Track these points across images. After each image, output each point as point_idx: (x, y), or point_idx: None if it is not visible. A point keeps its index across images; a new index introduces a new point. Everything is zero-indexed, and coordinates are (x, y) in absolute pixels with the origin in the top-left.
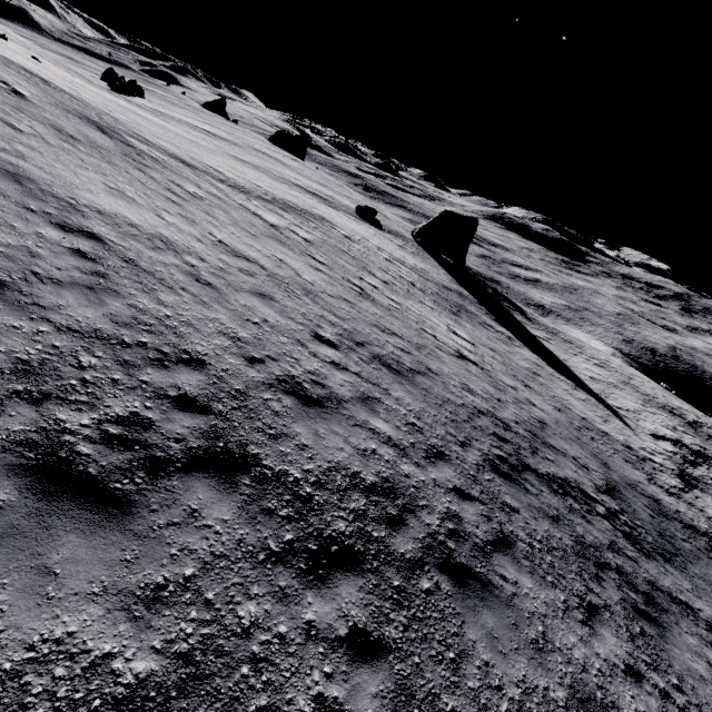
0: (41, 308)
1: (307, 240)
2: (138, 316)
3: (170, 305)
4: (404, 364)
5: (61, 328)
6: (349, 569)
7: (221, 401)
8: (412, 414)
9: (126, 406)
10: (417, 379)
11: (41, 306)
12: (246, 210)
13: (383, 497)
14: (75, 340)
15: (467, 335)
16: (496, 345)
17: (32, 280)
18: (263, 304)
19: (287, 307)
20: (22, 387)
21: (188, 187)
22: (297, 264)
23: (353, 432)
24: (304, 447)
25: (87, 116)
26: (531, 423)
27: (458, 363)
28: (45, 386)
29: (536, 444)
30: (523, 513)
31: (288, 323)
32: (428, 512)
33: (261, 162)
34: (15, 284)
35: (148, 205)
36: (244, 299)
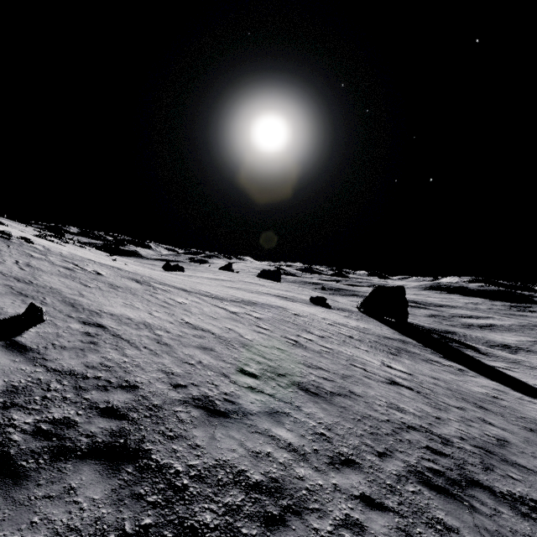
0: (45, 360)
1: (258, 318)
2: (104, 362)
3: (131, 356)
4: (324, 388)
5: (50, 370)
6: None
7: (138, 411)
8: (322, 426)
9: (63, 413)
10: (336, 399)
11: (46, 359)
12: (215, 306)
13: (265, 496)
14: (54, 376)
15: (405, 368)
16: (441, 375)
17: (49, 347)
18: (202, 353)
19: (222, 354)
20: (3, 400)
21: (179, 299)
22: (243, 330)
23: (251, 437)
24: (196, 447)
25: (133, 278)
26: (483, 439)
27: (388, 387)
28: (17, 399)
29: (491, 460)
30: (465, 534)
31: (219, 363)
32: (319, 516)
33: (245, 286)
34: (38, 349)
35: (146, 309)
36: (188, 351)
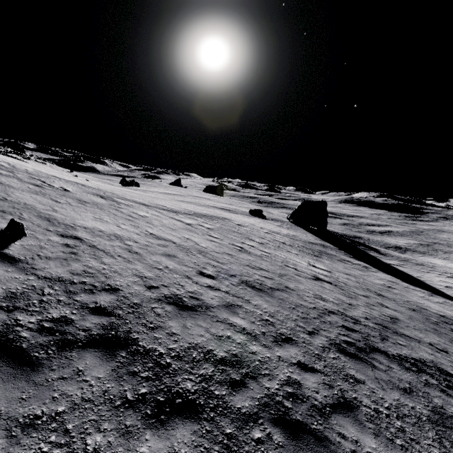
0: (34, 269)
1: (209, 228)
2: (87, 270)
3: (108, 263)
4: (266, 285)
5: (41, 277)
6: (188, 416)
7: (122, 309)
8: (266, 314)
9: (60, 313)
10: (275, 293)
11: (35, 268)
12: (173, 219)
13: (229, 367)
14: (45, 282)
15: (325, 267)
16: (352, 271)
17: (36, 258)
18: (168, 259)
19: (184, 260)
20: (6, 304)
21: (141, 213)
22: (198, 239)
23: (214, 325)
24: (172, 334)
25: (97, 194)
26: (381, 318)
27: (314, 282)
28: (18, 304)
29: (387, 333)
30: (369, 384)
31: (182, 267)
32: (269, 379)
33: (194, 200)
34: (26, 260)
35: (114, 222)
36: (156, 258)
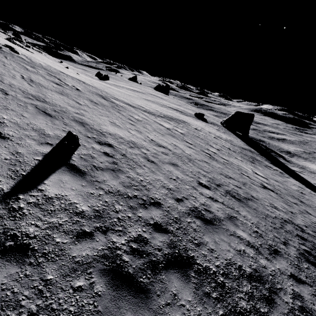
0: (98, 182)
1: (182, 133)
2: (131, 182)
3: (141, 174)
4: (240, 194)
5: (106, 192)
6: None
7: (171, 224)
8: (254, 225)
9: (136, 231)
10: (249, 203)
11: (98, 181)
12: (157, 123)
13: (258, 283)
14: (112, 197)
15: (262, 174)
16: (277, 178)
17: (94, 169)
18: (174, 169)
19: (184, 169)
20: (98, 225)
21: (135, 116)
22: (181, 146)
23: (231, 239)
24: (212, 250)
25: (98, 93)
26: (313, 226)
27: (264, 191)
28: (106, 223)
29: None
30: None
31: (186, 177)
32: (284, 293)
33: (154, 99)
34: (88, 172)
35: (124, 127)
36: (167, 167)
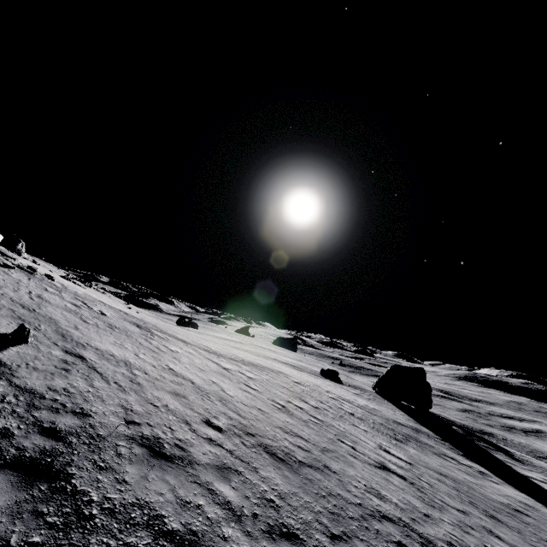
0: (12, 376)
1: (250, 377)
2: (68, 388)
3: (97, 387)
4: (294, 456)
5: (13, 385)
6: None
7: (79, 437)
8: (274, 492)
9: (6, 423)
10: (304, 470)
11: (14, 375)
12: (208, 360)
13: (175, 546)
14: (14, 390)
15: (406, 456)
16: (453, 473)
17: (22, 366)
18: (173, 398)
19: (194, 403)
20: None
21: (173, 348)
22: (228, 386)
23: (186, 485)
24: (122, 482)
25: (136, 323)
26: None
27: (375, 471)
28: None
29: None
30: None
31: (186, 410)
32: None
33: (254, 349)
34: (11, 366)
35: (134, 350)
36: (159, 393)
